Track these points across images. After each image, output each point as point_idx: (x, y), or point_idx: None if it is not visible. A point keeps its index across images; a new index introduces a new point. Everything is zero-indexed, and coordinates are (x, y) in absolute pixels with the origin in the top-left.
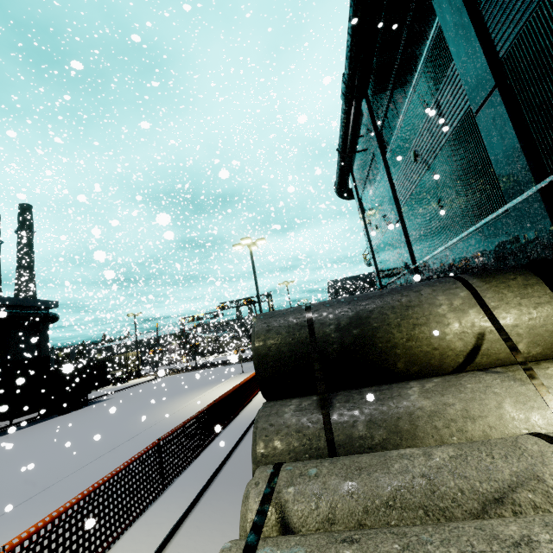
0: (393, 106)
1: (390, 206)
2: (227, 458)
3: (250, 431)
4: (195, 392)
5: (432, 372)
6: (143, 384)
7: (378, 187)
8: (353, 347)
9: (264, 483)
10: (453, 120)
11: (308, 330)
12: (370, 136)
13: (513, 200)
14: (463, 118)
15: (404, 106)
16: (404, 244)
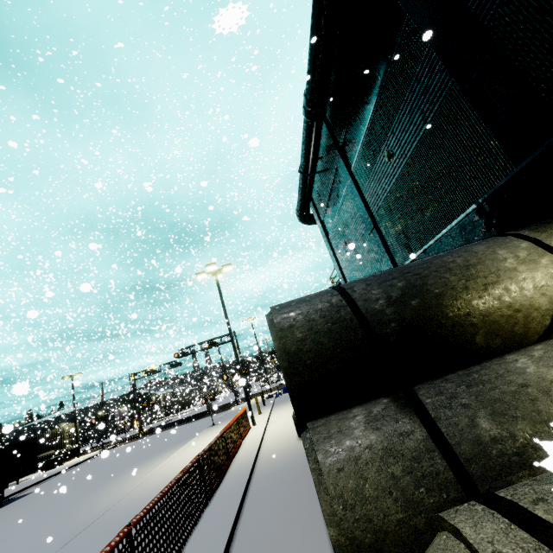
0: (356, 119)
1: (362, 216)
2: (232, 536)
3: (250, 490)
4: (157, 458)
5: (515, 345)
6: (83, 464)
7: (344, 203)
8: (418, 323)
9: (524, 552)
10: (431, 107)
11: (352, 309)
12: (331, 154)
13: (524, 160)
14: (444, 102)
15: (370, 113)
16: (383, 250)
